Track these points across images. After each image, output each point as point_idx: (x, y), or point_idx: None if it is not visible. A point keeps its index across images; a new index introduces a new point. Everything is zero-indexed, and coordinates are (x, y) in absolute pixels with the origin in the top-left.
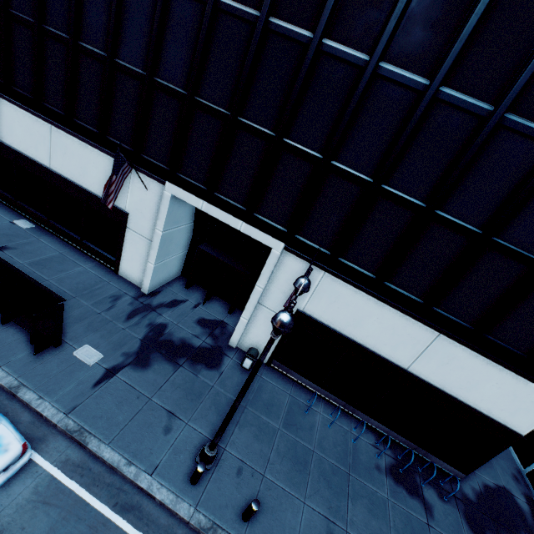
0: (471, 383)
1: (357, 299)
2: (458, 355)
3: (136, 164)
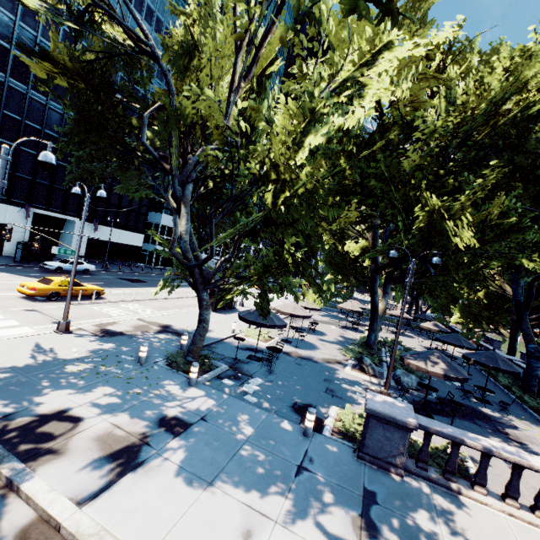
0: (130, 239)
1: (102, 228)
2: (126, 233)
3: (13, 203)
